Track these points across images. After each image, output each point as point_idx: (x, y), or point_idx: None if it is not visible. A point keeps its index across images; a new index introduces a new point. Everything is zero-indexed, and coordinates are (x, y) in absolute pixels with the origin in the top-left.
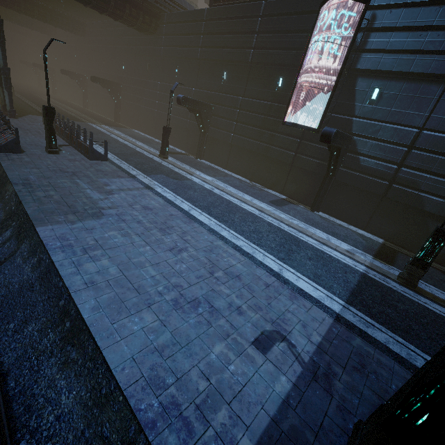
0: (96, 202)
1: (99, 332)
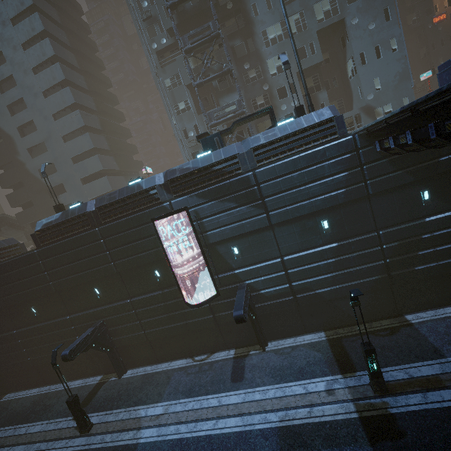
0: None
1: None
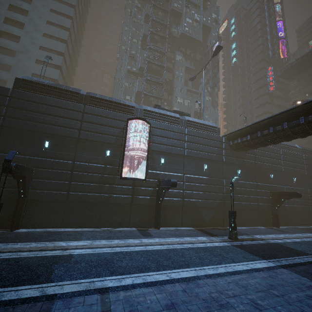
0: None
1: None
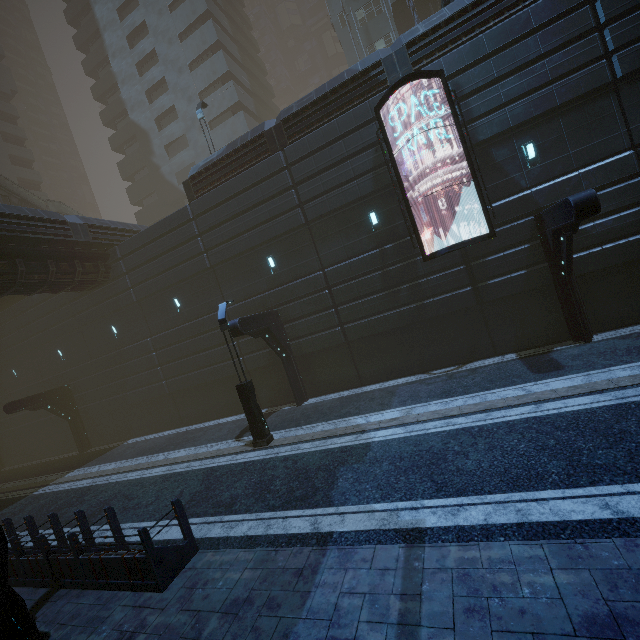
0: None
1: None
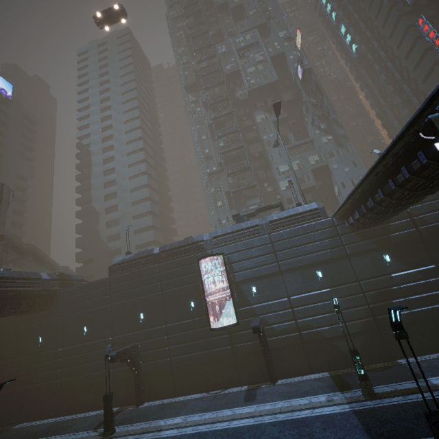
0: None
1: None
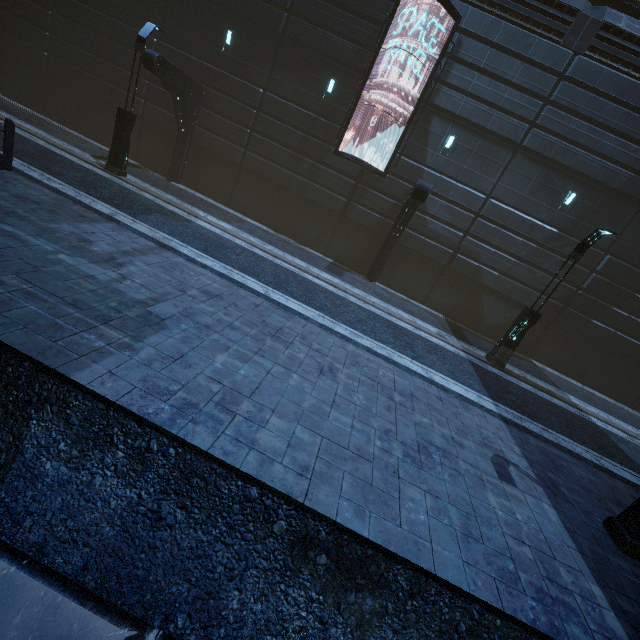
0: (116, 289)
1: (404, 549)
